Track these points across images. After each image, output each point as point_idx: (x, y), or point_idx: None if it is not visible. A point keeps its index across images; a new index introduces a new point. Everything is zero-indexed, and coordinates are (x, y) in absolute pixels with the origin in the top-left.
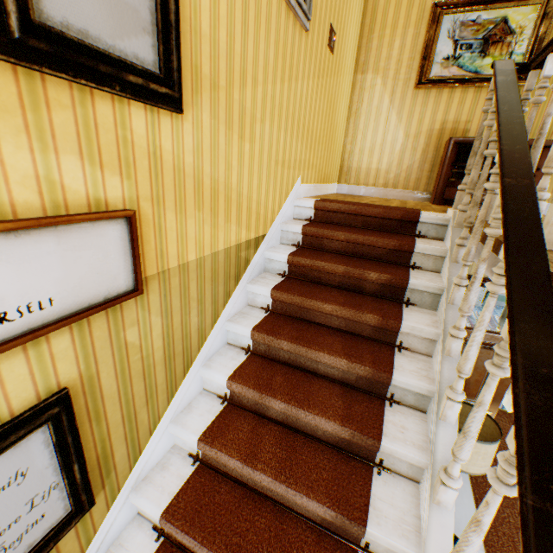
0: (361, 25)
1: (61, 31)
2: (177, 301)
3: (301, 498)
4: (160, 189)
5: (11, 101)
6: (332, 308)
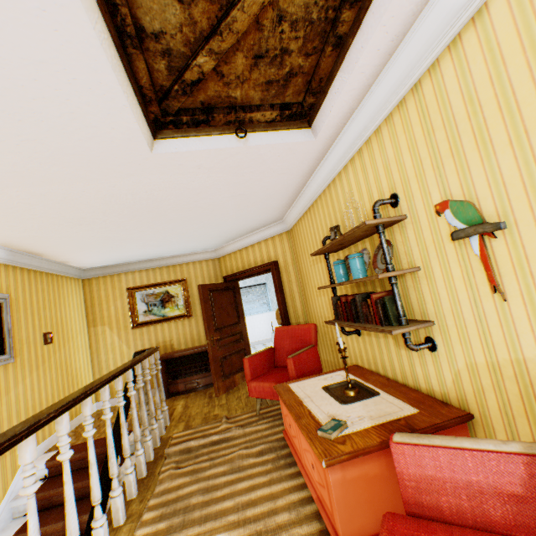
0: (85, 300)
1: None
2: None
3: None
4: None
5: None
6: None
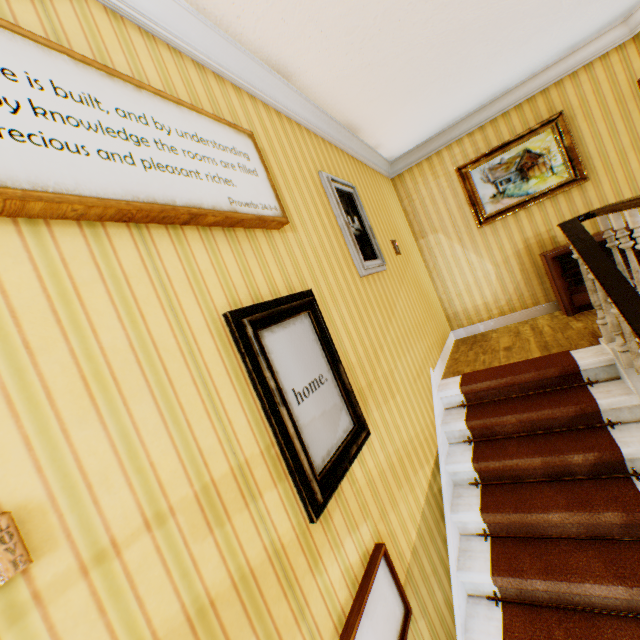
0: (402, 207)
1: (325, 468)
2: (423, 589)
3: None
4: (380, 502)
5: (322, 536)
6: (559, 517)
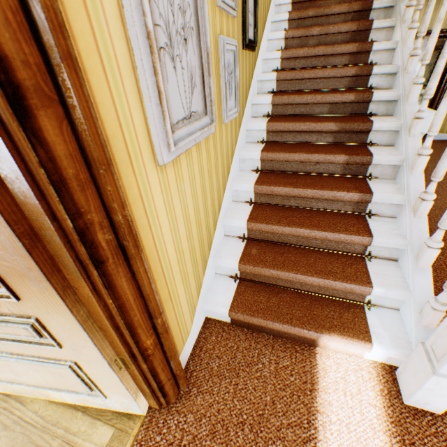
0: None
1: None
2: None
3: (341, 47)
4: None
5: None
6: None
